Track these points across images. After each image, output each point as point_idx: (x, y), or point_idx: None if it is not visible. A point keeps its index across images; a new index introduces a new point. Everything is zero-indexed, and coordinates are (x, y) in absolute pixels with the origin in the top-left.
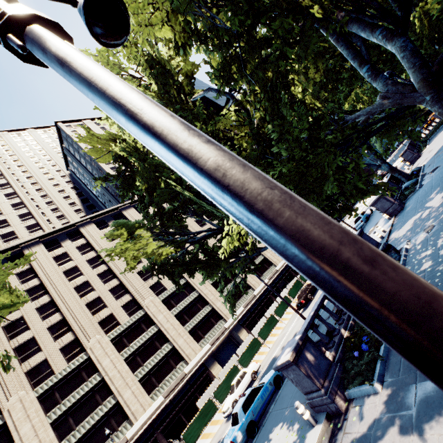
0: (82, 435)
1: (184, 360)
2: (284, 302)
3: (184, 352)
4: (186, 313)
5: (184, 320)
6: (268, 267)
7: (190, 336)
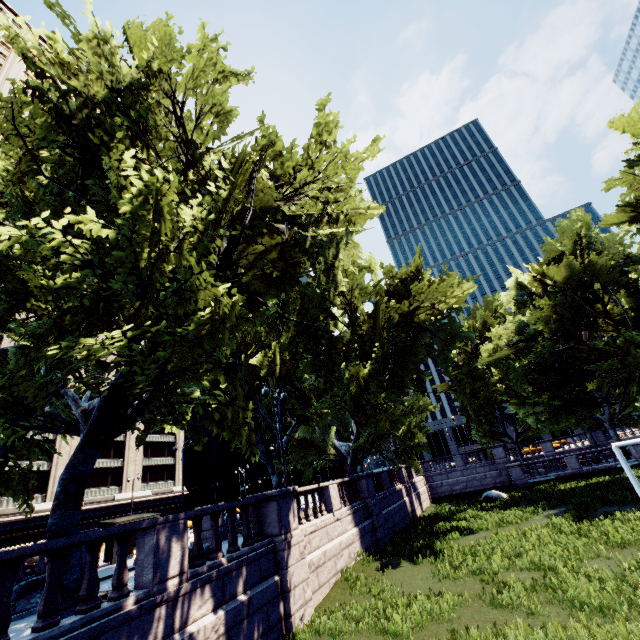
0: None
1: None
2: None
3: None
4: None
5: None
6: (110, 484)
7: None
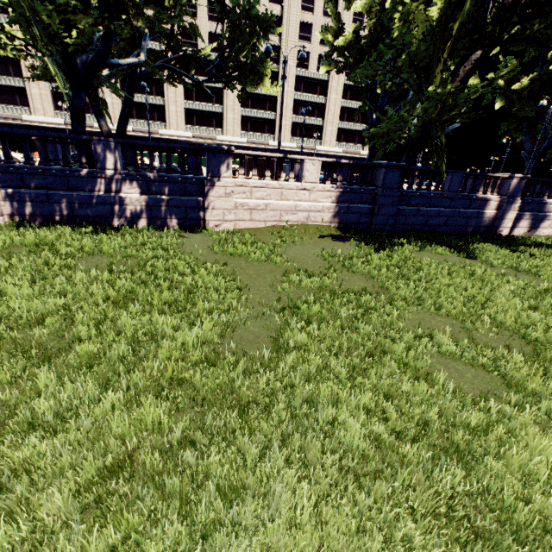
0: (66, 92)
1: (165, 124)
2: (237, 164)
3: (169, 119)
4: (197, 92)
5: (190, 96)
6: (313, 138)
7: (183, 113)
